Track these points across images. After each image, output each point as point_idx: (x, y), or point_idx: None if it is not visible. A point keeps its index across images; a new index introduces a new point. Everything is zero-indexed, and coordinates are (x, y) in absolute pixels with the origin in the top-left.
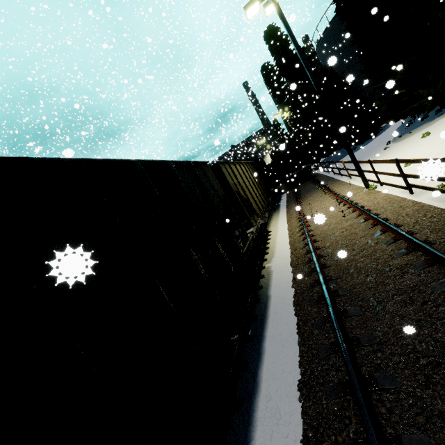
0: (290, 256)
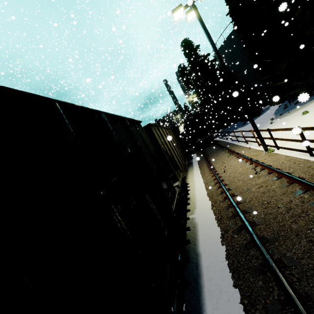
0: (211, 209)
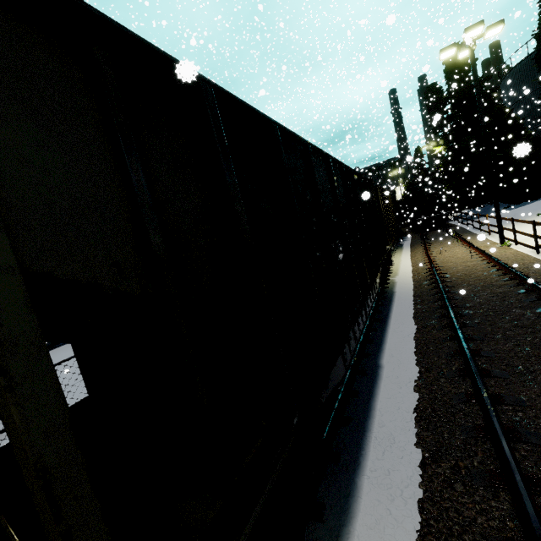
0: (412, 277)
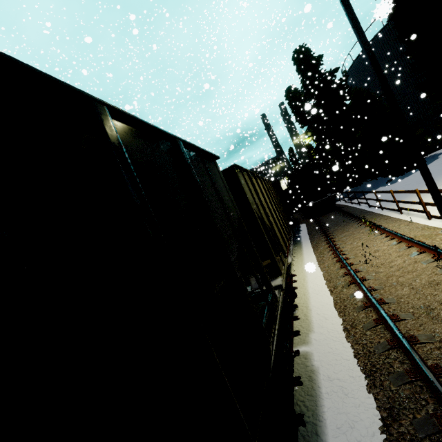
0: (345, 339)
